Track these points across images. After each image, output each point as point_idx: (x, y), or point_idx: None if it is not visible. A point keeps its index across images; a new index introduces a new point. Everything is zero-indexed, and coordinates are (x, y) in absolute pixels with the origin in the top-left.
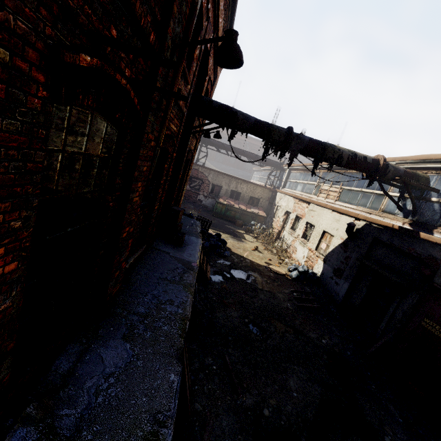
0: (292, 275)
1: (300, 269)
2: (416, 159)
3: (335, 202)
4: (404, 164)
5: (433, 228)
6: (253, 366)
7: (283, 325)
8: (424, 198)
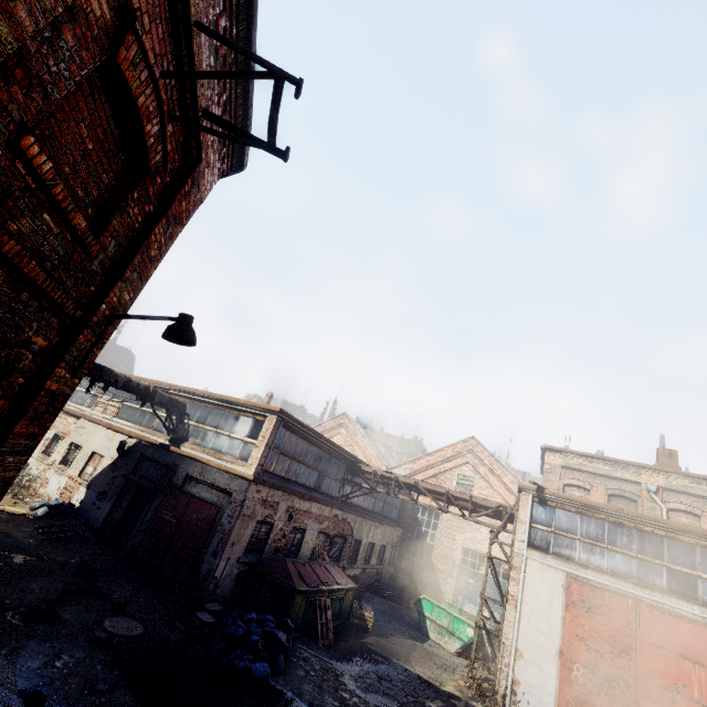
0: (38, 514)
1: (52, 502)
2: (181, 389)
3: (114, 418)
4: (174, 390)
5: (182, 443)
6: None
7: (24, 556)
8: (182, 419)
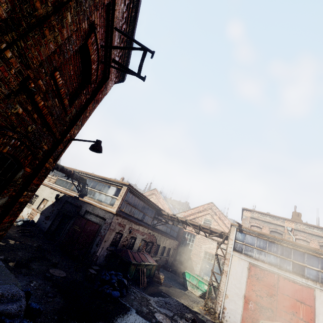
0: (18, 224)
1: (25, 219)
2: (84, 173)
3: (53, 184)
4: (81, 173)
5: (84, 196)
6: (1, 250)
7: (14, 241)
8: (84, 186)
